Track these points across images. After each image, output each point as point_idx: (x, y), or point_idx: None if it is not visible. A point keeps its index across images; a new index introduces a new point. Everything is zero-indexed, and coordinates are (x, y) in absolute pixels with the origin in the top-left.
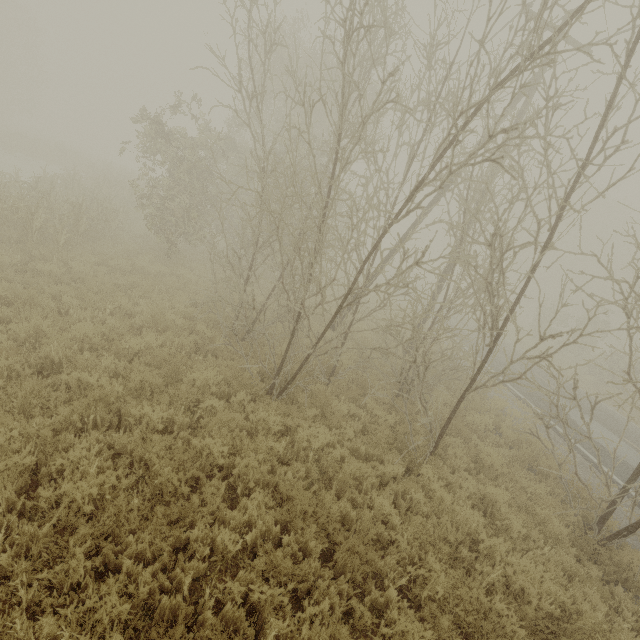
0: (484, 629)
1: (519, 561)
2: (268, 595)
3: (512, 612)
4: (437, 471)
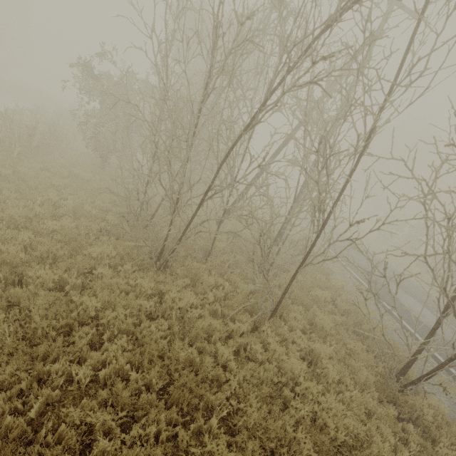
0: (282, 454)
1: (327, 400)
2: (99, 419)
3: (309, 441)
4: (276, 329)
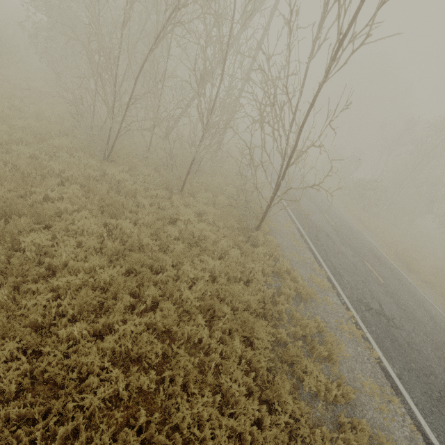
0: (159, 231)
1: (199, 225)
2: (64, 206)
3: (176, 229)
4: (184, 199)
